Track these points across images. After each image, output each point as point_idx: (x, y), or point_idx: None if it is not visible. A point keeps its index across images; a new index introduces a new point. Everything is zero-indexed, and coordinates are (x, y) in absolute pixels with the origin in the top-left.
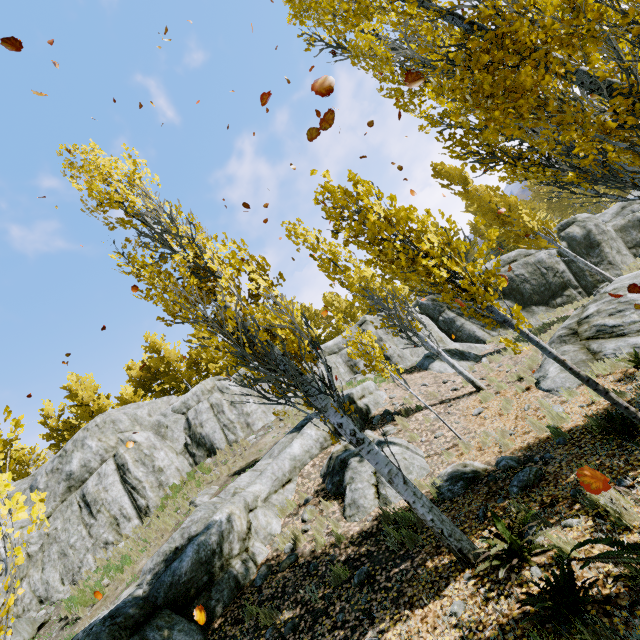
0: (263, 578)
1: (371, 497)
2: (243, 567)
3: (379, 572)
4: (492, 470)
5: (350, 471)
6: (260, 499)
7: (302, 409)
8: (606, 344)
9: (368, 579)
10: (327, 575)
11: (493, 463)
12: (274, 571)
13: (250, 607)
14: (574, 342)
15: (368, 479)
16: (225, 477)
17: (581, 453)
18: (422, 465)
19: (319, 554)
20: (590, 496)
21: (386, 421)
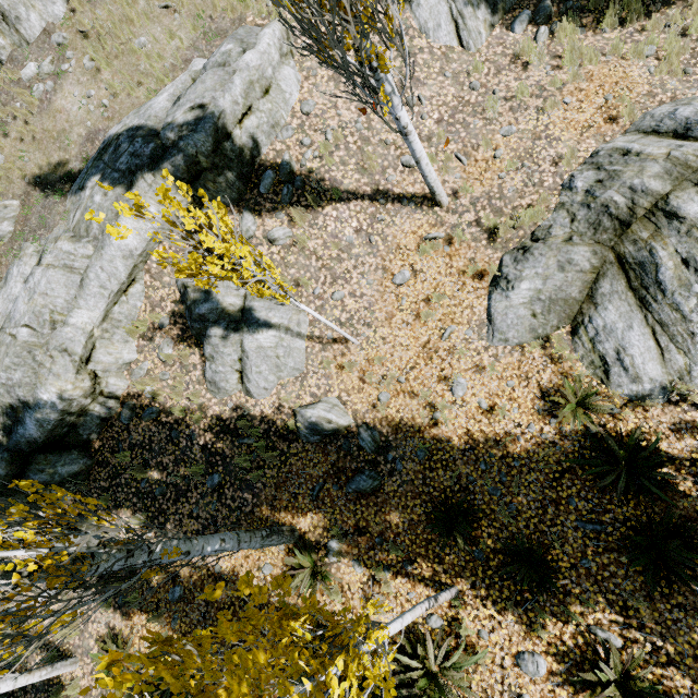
0: (129, 420)
1: (234, 382)
2: (104, 409)
3: (228, 486)
4: (352, 433)
5: (210, 348)
6: (96, 327)
7: (124, 25)
8: (613, 304)
9: (219, 487)
10: (187, 454)
11: (359, 421)
12: (138, 415)
13: (123, 455)
14: (603, 244)
15: (232, 365)
16: (20, 182)
17: (418, 492)
18: (297, 365)
19: (180, 421)
20: (377, 573)
21: (281, 198)
